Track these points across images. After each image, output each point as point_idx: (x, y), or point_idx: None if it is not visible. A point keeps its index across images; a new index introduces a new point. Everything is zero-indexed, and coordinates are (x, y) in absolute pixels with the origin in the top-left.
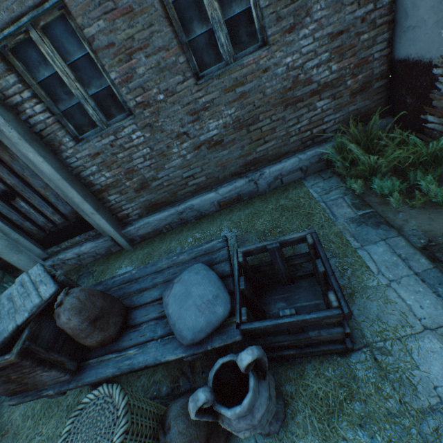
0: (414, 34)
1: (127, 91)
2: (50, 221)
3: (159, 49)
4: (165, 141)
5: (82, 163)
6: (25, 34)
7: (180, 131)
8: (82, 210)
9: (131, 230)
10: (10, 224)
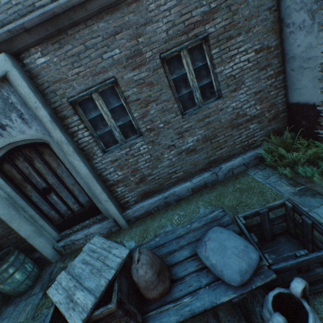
0: (300, 91)
1: (142, 123)
2: (70, 209)
3: (164, 101)
4: (160, 150)
5: (105, 166)
6: (89, 95)
7: (170, 144)
8: (98, 199)
9: (129, 213)
10: (40, 213)
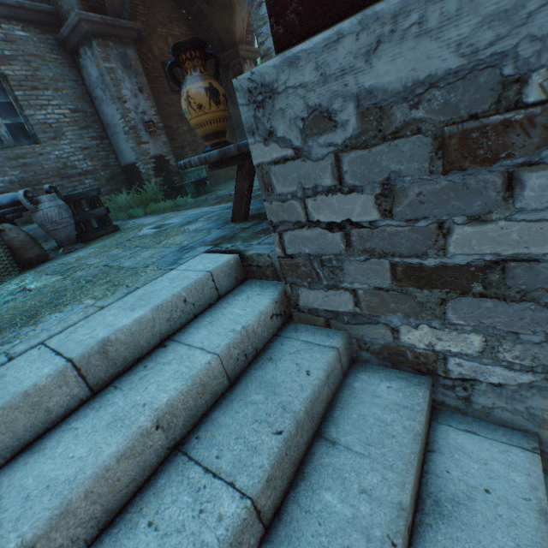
0: (124, 154)
1: None
2: None
3: None
4: None
5: None
6: None
7: None
8: None
9: None
10: None
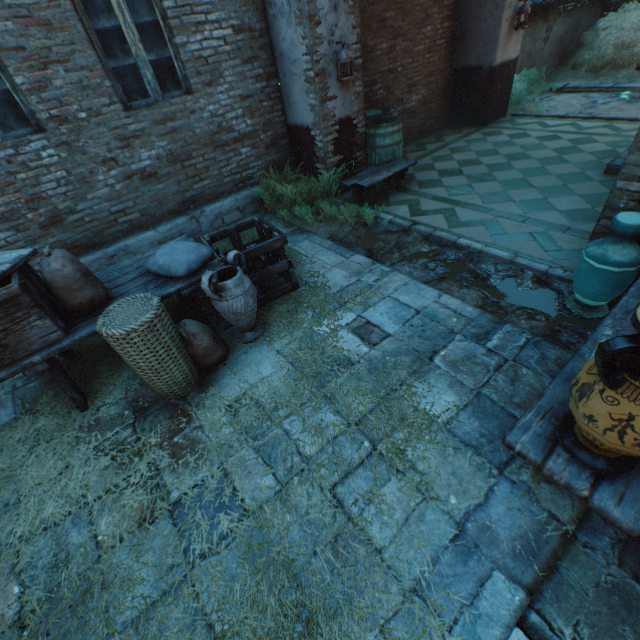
0: (296, 108)
1: (38, 101)
2: None
3: (82, 68)
4: (88, 165)
5: None
6: None
7: (107, 156)
8: None
9: None
10: None
